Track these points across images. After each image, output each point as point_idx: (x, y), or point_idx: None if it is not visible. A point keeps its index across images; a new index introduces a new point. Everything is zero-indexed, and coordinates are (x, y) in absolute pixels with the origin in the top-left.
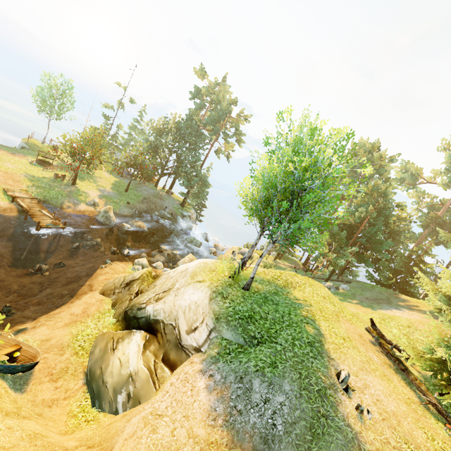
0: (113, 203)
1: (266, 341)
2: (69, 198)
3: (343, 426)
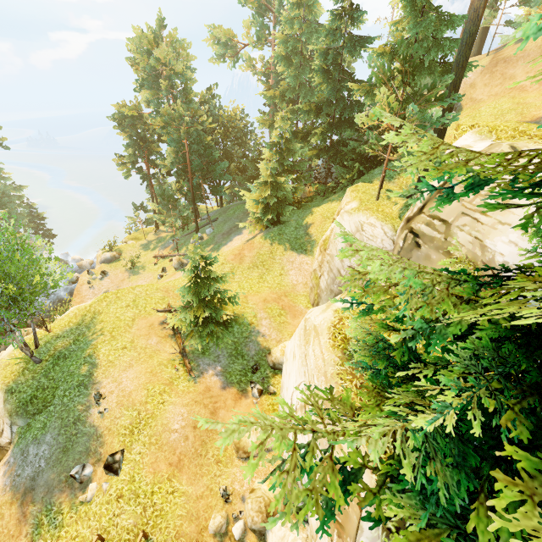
0: None
1: (42, 410)
2: None
3: (89, 430)
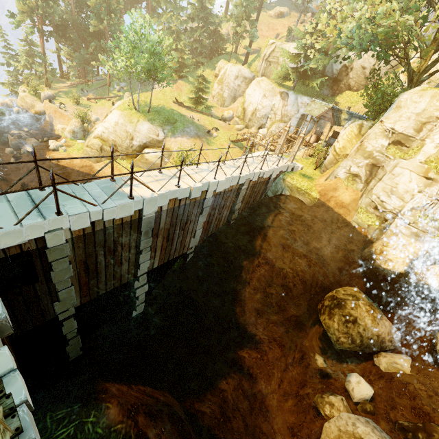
0: None
1: (177, 122)
2: None
3: (199, 125)
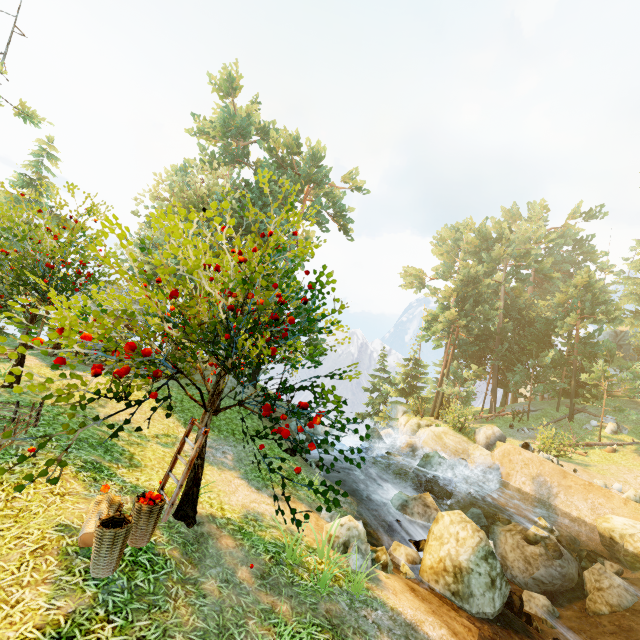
0: (297, 485)
1: None
2: (358, 635)
3: None
